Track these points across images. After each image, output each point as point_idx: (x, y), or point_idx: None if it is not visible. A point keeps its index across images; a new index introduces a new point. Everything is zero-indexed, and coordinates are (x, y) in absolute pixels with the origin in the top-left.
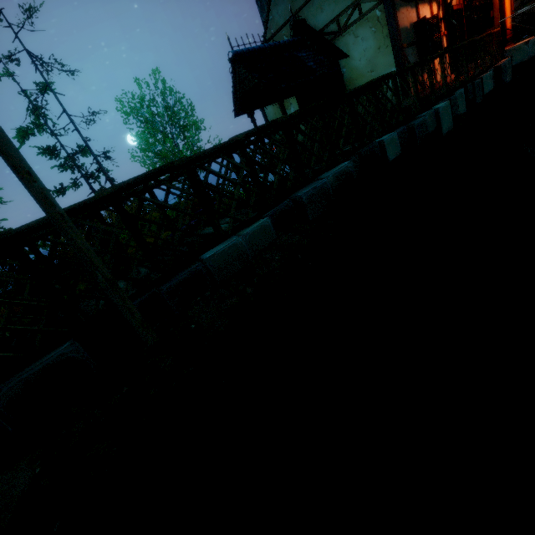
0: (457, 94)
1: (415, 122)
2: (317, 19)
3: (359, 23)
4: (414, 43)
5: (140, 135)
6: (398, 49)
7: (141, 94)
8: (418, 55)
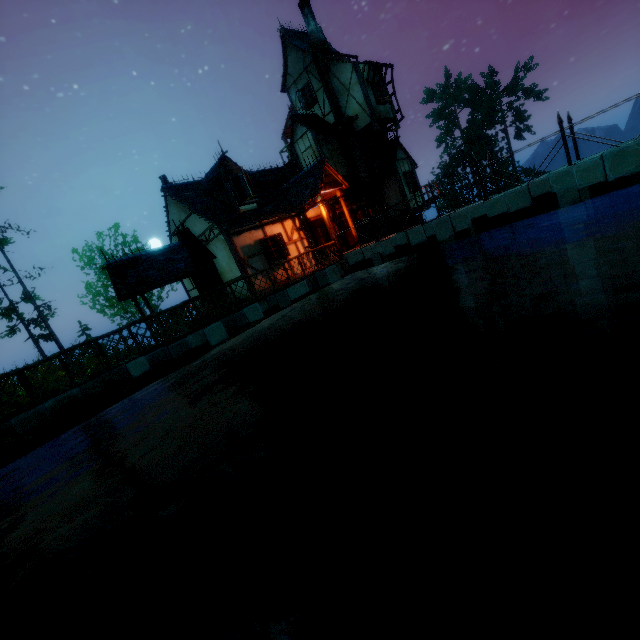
0: (248, 309)
1: (171, 345)
2: (195, 230)
3: (216, 240)
4: (258, 254)
5: (89, 284)
6: (238, 262)
7: (102, 244)
8: (267, 260)
